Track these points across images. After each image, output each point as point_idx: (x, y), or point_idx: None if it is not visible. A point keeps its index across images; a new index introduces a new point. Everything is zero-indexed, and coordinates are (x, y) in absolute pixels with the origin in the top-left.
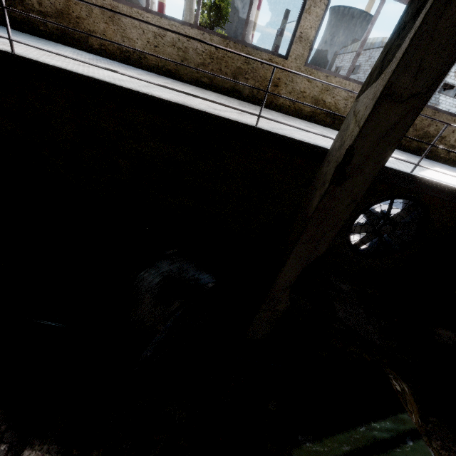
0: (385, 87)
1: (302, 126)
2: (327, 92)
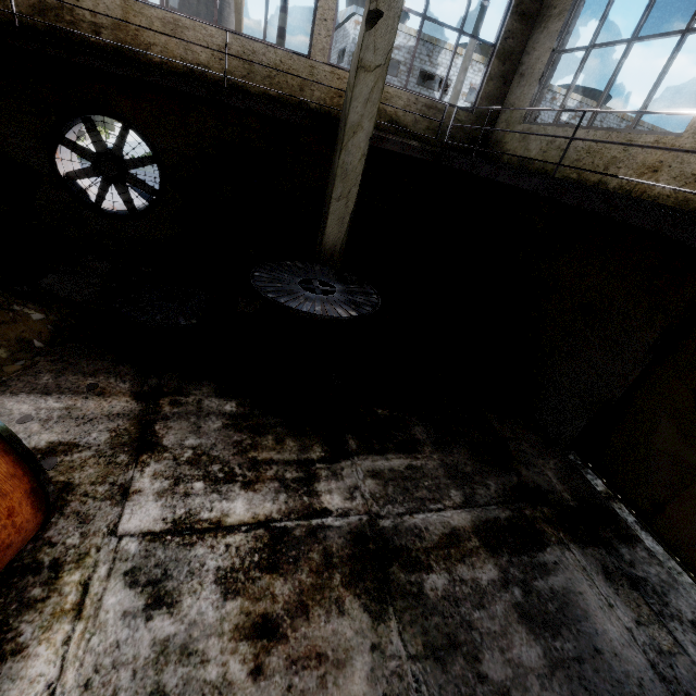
0: None
1: None
2: None
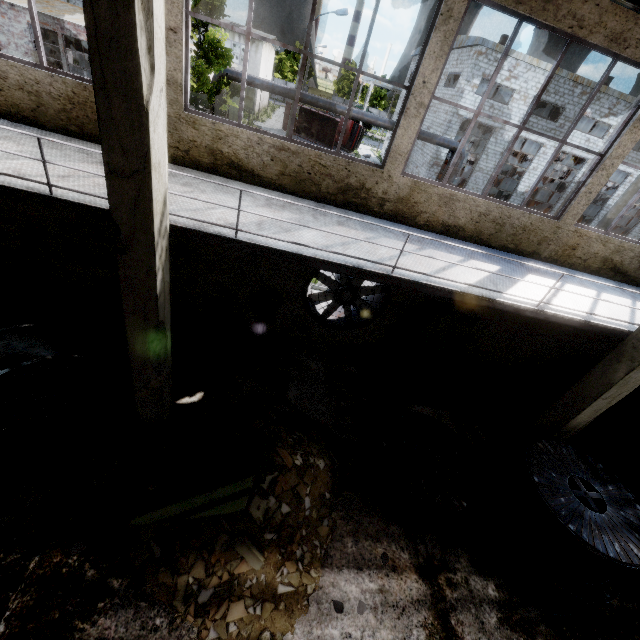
0: (105, 165)
1: (171, 184)
2: (221, 141)
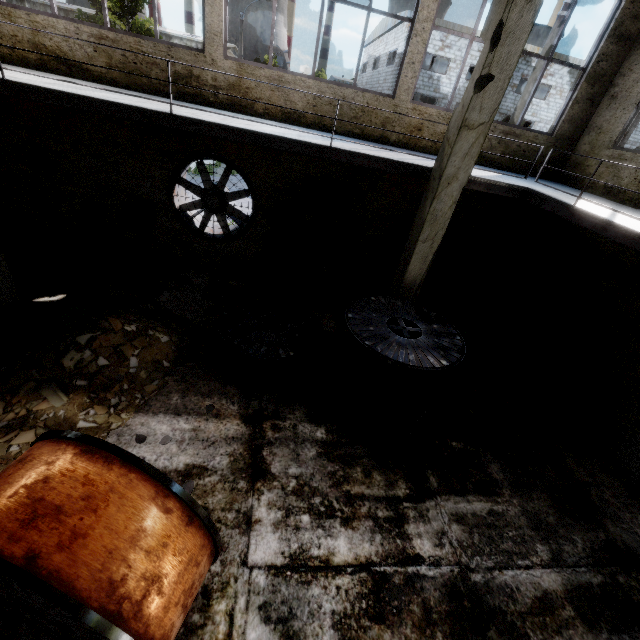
0: None
1: None
2: (41, 33)
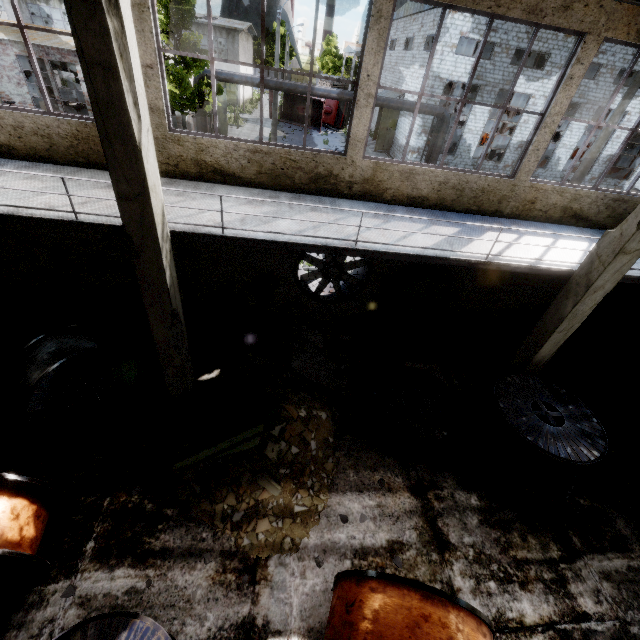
0: (115, 193)
1: (167, 197)
2: (203, 152)
